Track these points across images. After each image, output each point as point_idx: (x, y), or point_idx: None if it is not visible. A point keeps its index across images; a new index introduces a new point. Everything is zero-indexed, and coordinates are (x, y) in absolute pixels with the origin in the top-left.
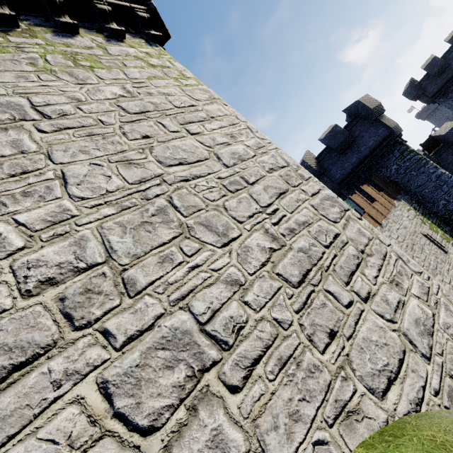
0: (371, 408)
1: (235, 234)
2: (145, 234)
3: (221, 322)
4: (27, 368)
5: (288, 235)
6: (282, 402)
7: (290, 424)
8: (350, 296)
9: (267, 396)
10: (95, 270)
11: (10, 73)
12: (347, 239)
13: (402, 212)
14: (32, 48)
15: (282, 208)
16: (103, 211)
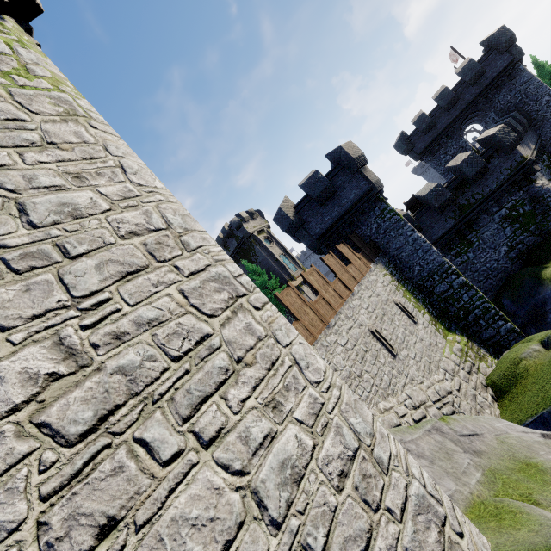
0: None
1: None
2: None
3: None
4: None
5: (106, 345)
6: None
7: None
8: (181, 443)
9: None
10: None
11: None
12: (220, 342)
13: (377, 277)
14: None
15: (118, 298)
16: None
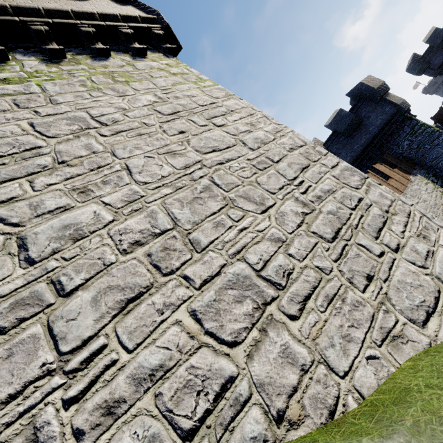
0: (413, 334)
1: (270, 203)
2: (198, 207)
3: (273, 269)
4: (137, 301)
5: (316, 201)
6: (334, 327)
7: (344, 343)
8: (380, 248)
9: (321, 323)
10: (167, 234)
11: (70, 95)
12: (370, 202)
13: (419, 186)
14: (80, 73)
15: (306, 180)
16: (163, 191)
